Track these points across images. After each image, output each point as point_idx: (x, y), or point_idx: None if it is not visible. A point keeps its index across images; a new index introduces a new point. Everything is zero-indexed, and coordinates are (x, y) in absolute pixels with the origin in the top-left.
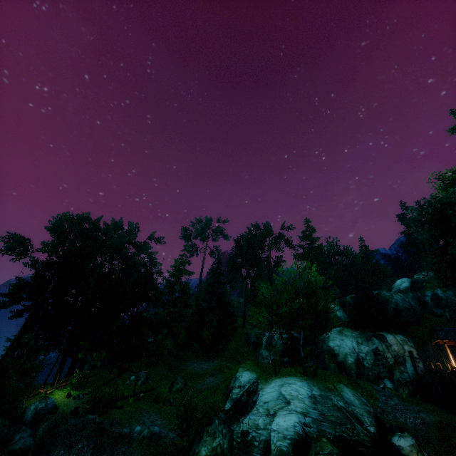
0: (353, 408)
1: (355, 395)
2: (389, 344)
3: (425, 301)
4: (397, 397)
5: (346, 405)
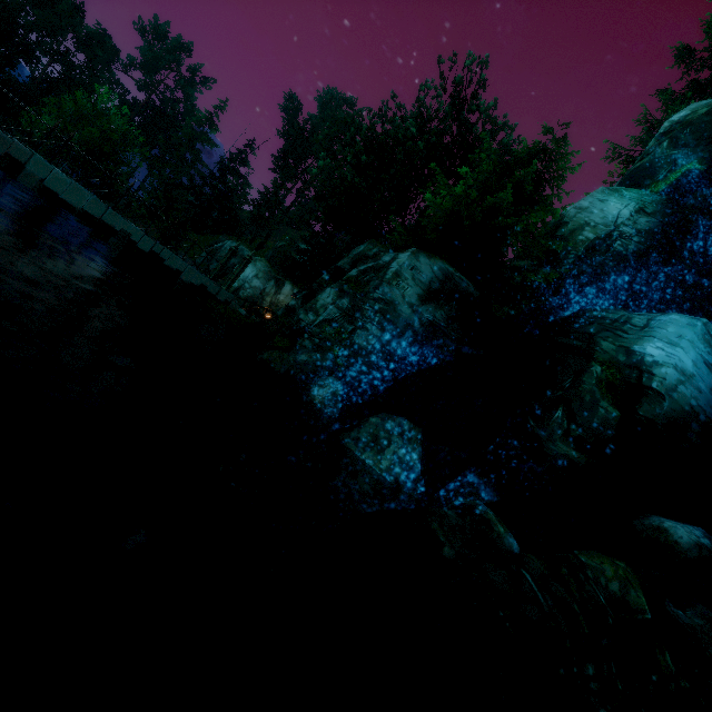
0: None
1: None
2: (280, 292)
3: None
4: None
5: None
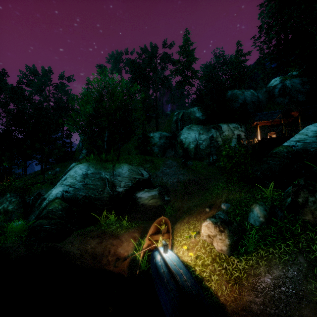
0: (117, 178)
1: (134, 169)
2: (222, 131)
3: (273, 93)
4: (178, 166)
5: (111, 176)
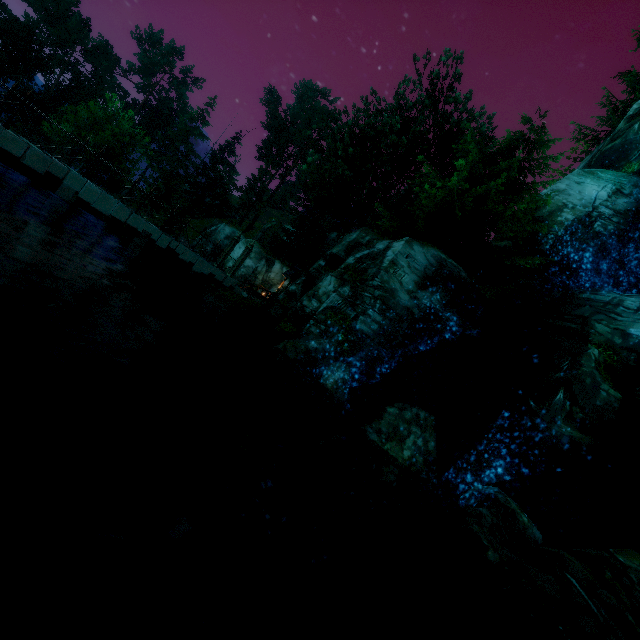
0: None
1: None
2: (271, 270)
3: None
4: None
5: None
